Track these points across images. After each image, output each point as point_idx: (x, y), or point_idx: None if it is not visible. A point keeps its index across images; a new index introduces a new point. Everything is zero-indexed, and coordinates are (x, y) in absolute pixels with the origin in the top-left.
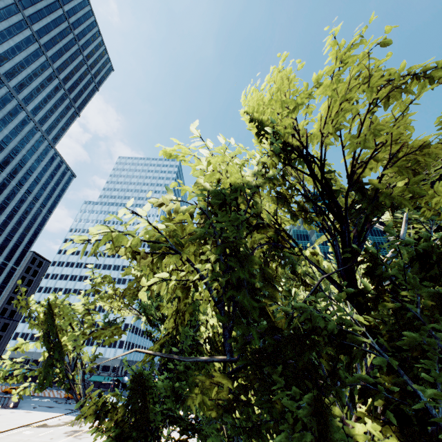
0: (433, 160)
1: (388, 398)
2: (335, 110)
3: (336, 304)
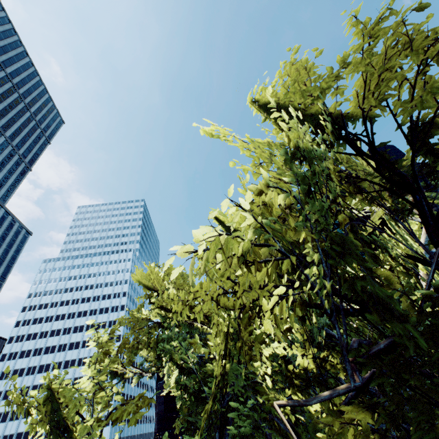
0: None
1: None
2: (375, 82)
3: None
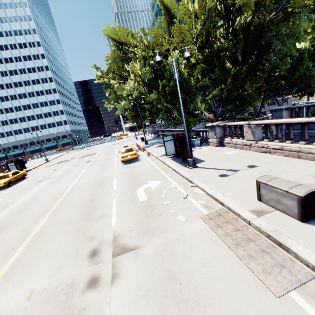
0: (251, 2)
1: (231, 59)
2: None
3: (227, 41)
